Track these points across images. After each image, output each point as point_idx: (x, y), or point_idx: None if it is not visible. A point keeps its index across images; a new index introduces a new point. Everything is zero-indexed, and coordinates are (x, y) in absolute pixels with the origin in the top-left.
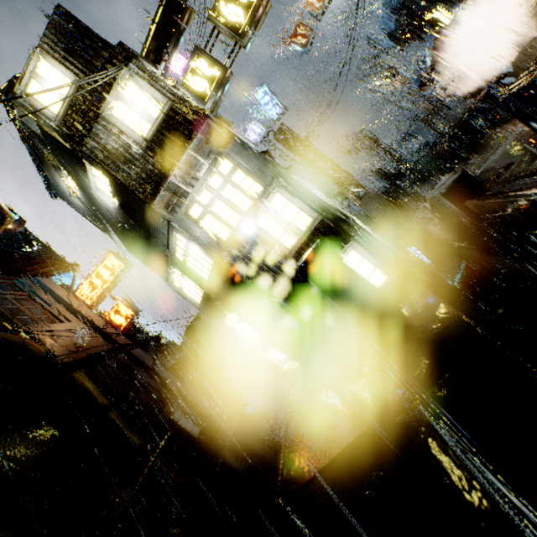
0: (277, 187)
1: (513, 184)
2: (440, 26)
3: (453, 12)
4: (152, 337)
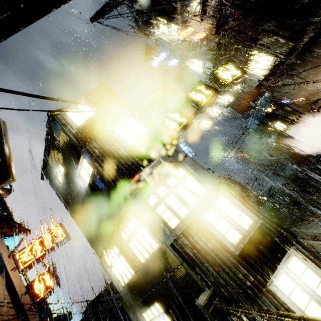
0: (222, 191)
1: None
2: (278, 130)
3: (286, 125)
4: (64, 317)
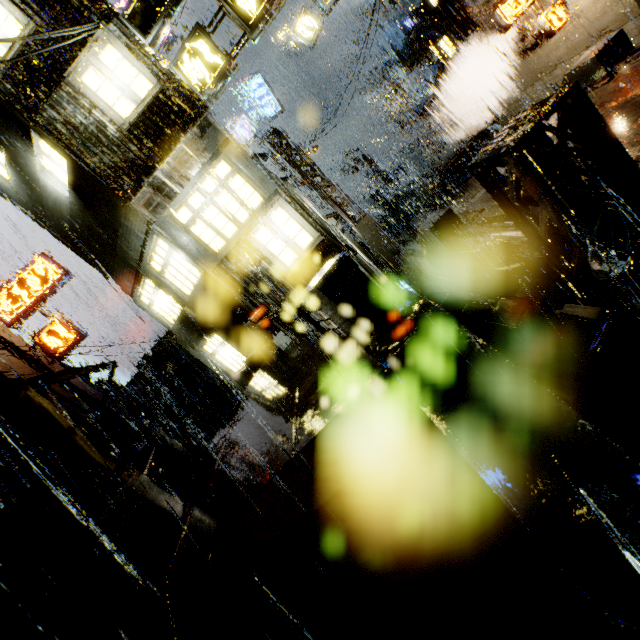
0: (279, 201)
1: (481, 227)
2: (445, 57)
3: (456, 47)
4: (105, 364)
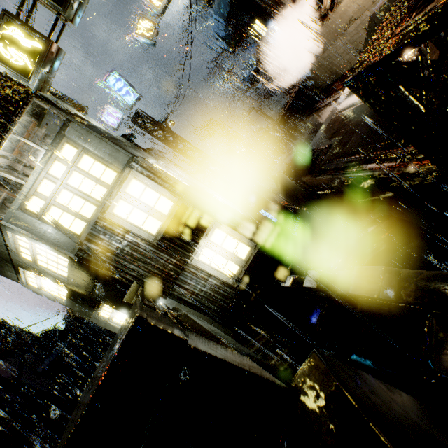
0: (131, 172)
1: (337, 162)
2: (260, 37)
3: (267, 26)
4: (10, 349)
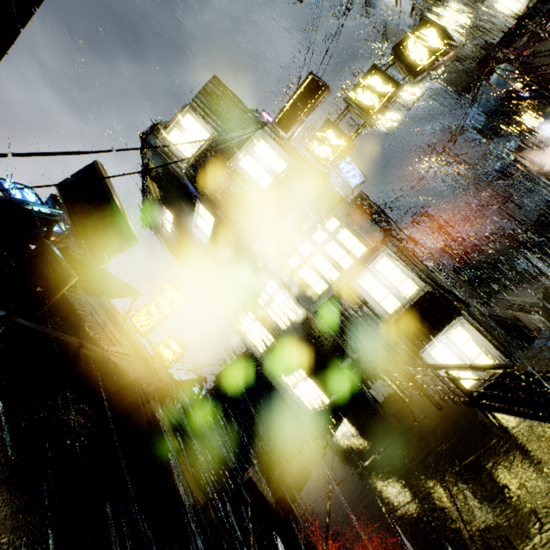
0: (385, 251)
1: None
2: (528, 127)
3: (544, 117)
4: (200, 379)
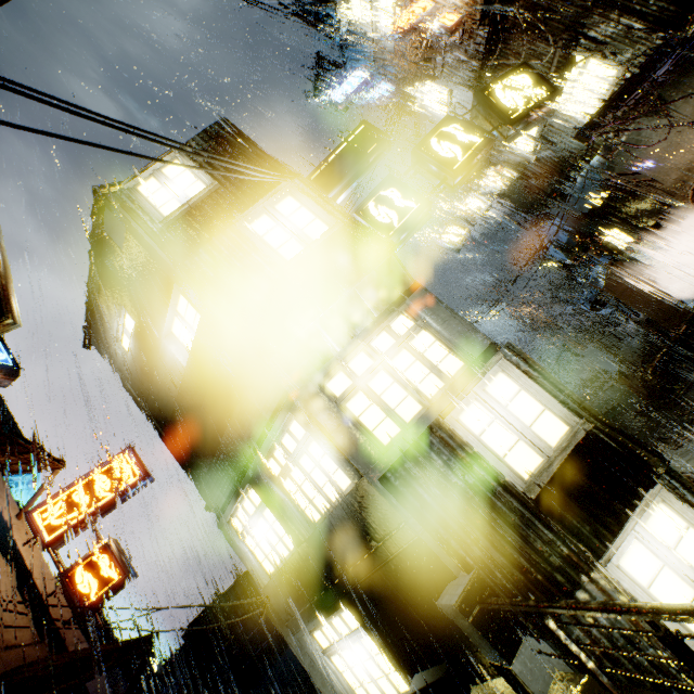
0: (499, 362)
1: None
2: (614, 249)
3: (634, 236)
4: (141, 641)
